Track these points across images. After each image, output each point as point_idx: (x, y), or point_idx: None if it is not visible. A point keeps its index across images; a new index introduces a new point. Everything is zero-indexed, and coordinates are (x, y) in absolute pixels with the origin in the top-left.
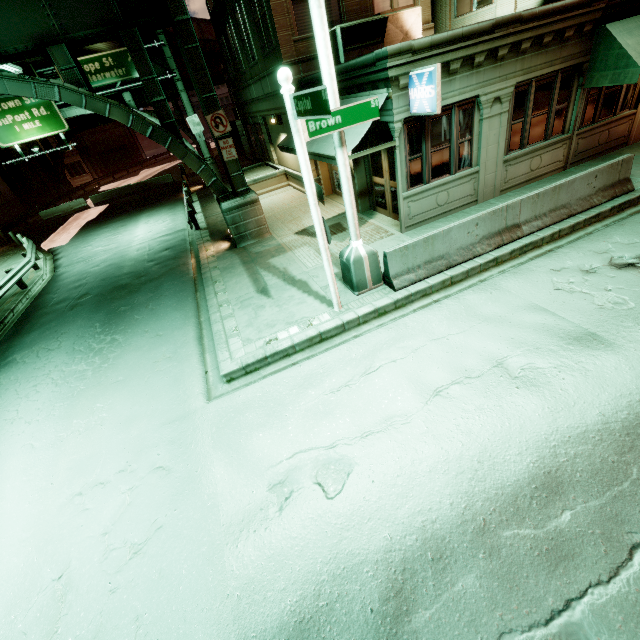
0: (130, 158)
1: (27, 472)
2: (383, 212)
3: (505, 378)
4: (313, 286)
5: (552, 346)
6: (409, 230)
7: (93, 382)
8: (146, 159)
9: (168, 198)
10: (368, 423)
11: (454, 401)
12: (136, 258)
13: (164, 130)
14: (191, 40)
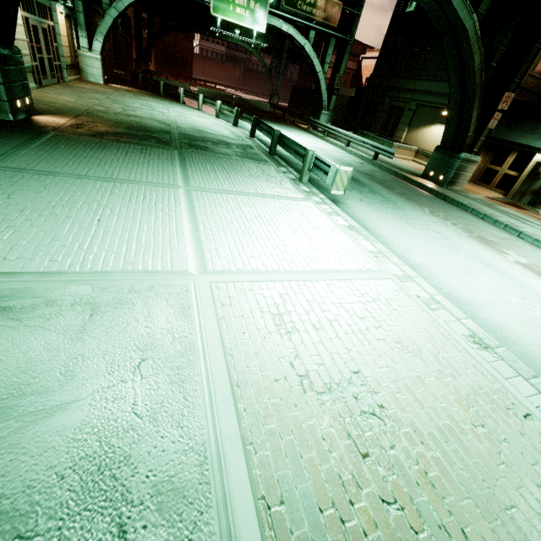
0: (184, 71)
1: (521, 273)
2: None
3: None
4: None
5: None
6: None
7: (469, 233)
8: (200, 79)
9: (283, 123)
10: None
11: None
12: (338, 158)
13: (482, 86)
14: (539, 42)
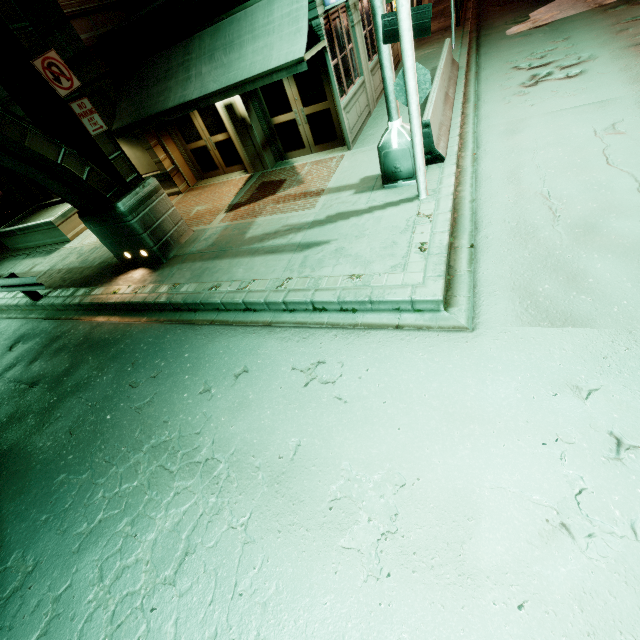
0: None
1: None
2: (299, 154)
3: (622, 135)
4: (357, 208)
5: (600, 115)
6: (353, 146)
7: (250, 495)
8: None
9: None
10: (629, 204)
11: (633, 159)
12: None
13: None
14: None
